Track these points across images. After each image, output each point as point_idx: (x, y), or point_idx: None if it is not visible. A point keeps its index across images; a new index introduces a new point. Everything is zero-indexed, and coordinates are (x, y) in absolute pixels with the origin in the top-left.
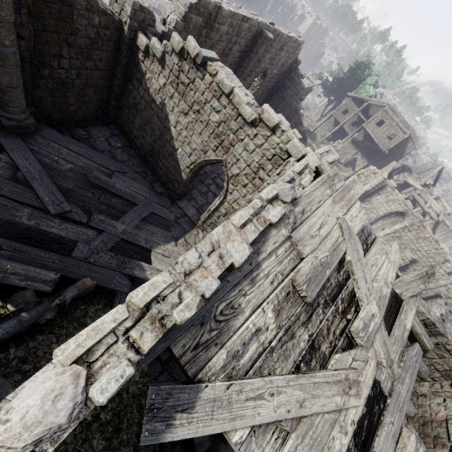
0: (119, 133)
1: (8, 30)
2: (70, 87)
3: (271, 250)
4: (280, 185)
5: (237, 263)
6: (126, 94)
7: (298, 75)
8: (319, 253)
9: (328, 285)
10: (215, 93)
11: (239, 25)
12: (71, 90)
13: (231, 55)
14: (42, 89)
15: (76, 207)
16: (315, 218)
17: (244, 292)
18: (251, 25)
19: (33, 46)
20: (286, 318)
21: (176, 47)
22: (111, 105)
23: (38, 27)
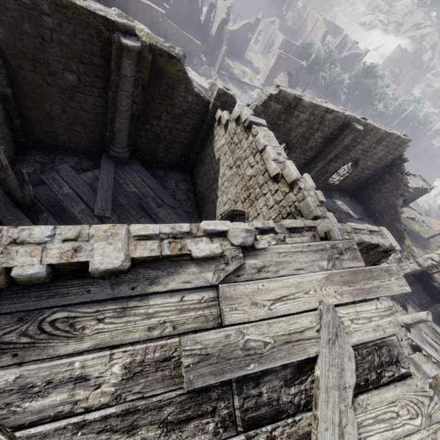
0: (189, 180)
1: (127, 96)
2: (162, 140)
3: (175, 287)
4: (234, 223)
5: (92, 265)
6: (201, 152)
7: (401, 171)
8: (252, 330)
9: (252, 393)
10: (252, 150)
11: (321, 115)
12: (162, 142)
13: (312, 139)
14: (142, 137)
15: (116, 217)
16: (276, 284)
17: (101, 315)
18: (336, 116)
19: (143, 110)
20: (139, 392)
21: (235, 116)
22: (189, 158)
23: (149, 99)
